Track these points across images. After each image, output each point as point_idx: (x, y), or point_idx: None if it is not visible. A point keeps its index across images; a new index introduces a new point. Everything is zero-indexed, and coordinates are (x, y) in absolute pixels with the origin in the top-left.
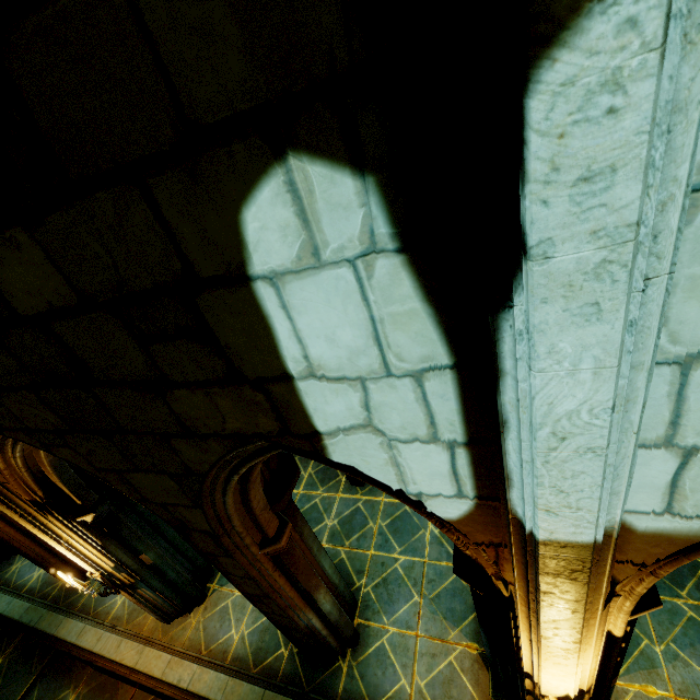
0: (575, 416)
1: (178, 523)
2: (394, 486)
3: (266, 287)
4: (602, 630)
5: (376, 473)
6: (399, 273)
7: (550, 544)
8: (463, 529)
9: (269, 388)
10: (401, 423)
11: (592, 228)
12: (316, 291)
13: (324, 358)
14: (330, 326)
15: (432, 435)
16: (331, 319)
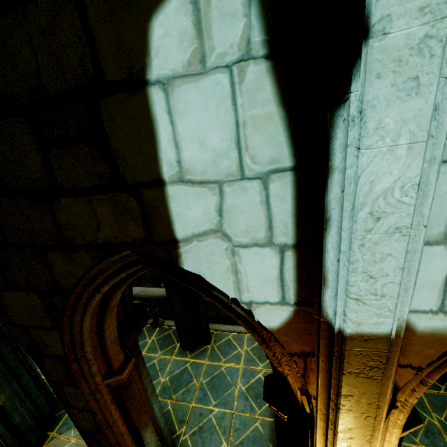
0: (390, 194)
1: (35, 348)
2: (231, 294)
3: (158, 91)
4: (381, 445)
5: (218, 281)
6: (264, 79)
7: (356, 337)
8: (281, 339)
9: (143, 193)
10: (246, 227)
11: (420, 4)
12: (197, 96)
13: (193, 160)
14: (203, 129)
15: (269, 239)
16: (205, 123)
